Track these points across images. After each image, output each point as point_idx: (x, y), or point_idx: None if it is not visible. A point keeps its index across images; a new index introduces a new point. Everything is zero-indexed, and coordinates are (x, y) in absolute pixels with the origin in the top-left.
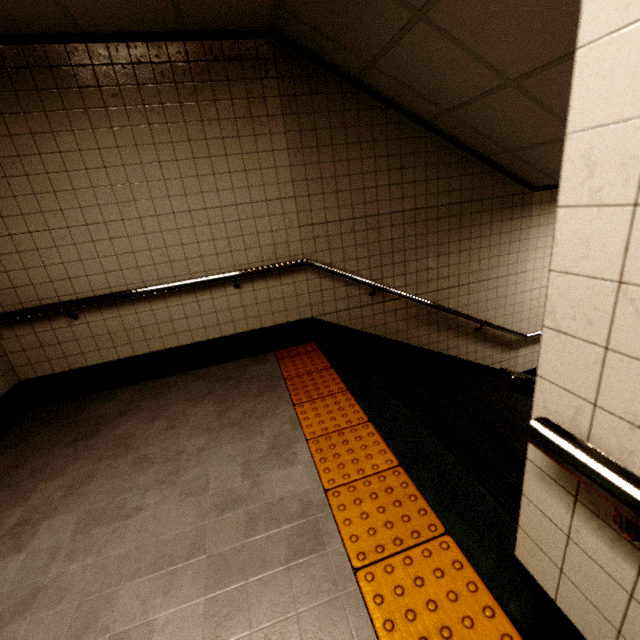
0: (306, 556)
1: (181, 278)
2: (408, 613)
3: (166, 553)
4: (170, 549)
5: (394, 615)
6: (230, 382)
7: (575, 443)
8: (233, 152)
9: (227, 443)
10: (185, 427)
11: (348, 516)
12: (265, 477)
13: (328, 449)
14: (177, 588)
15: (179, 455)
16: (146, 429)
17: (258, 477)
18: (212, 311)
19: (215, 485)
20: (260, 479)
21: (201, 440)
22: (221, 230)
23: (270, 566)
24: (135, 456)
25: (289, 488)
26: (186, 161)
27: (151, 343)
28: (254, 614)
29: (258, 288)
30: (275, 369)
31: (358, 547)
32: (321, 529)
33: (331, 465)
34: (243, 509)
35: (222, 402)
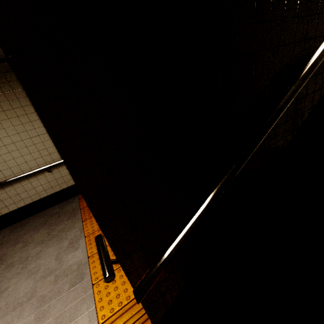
0: (76, 285)
1: (18, 174)
2: (107, 294)
3: (19, 302)
4: (21, 300)
5: (103, 296)
6: (55, 216)
7: (99, 243)
8: (30, 112)
9: (50, 247)
10: (31, 244)
11: (95, 265)
12: (65, 258)
13: (93, 239)
14: (23, 314)
15: (27, 258)
16: (12, 250)
17: (62, 259)
18: (39, 185)
19: (43, 267)
20: (63, 259)
21: (38, 248)
22: (34, 148)
23: (62, 293)
24: (6, 264)
25: (74, 260)
26: (5, 120)
27: (10, 207)
28: (53, 313)
29: (61, 170)
30: (77, 204)
31: (96, 276)
32: (84, 273)
33: (93, 246)
34: (54, 274)
35: (50, 227)
